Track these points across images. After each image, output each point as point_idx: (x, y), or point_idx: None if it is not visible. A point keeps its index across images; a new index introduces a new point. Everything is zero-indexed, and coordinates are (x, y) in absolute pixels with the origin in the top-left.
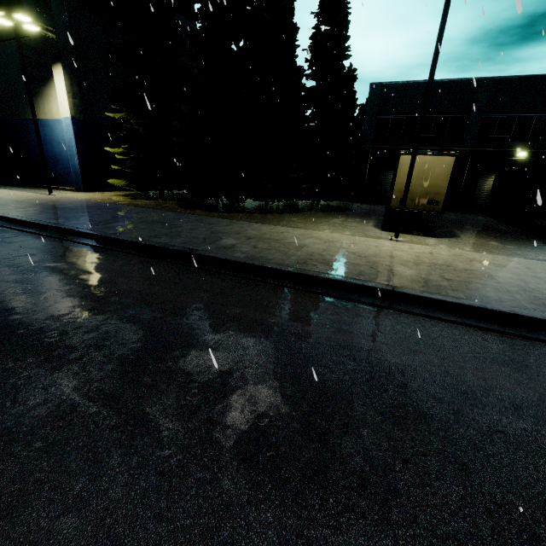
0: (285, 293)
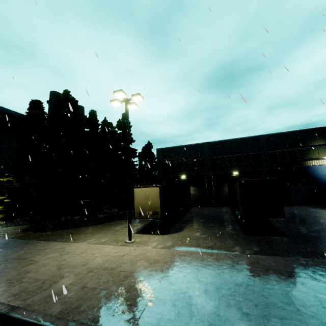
0: None
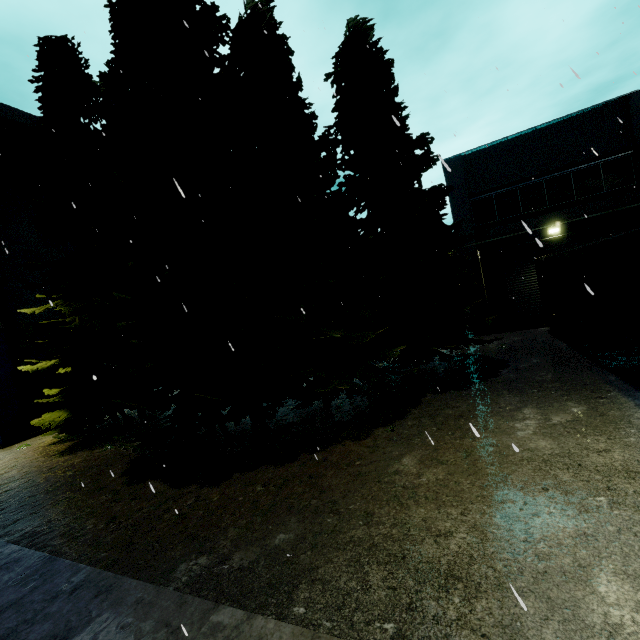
0: None
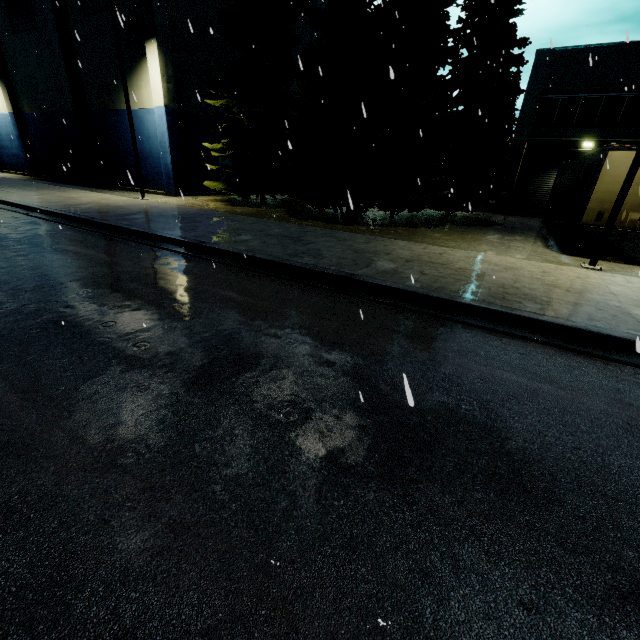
0: (498, 340)
